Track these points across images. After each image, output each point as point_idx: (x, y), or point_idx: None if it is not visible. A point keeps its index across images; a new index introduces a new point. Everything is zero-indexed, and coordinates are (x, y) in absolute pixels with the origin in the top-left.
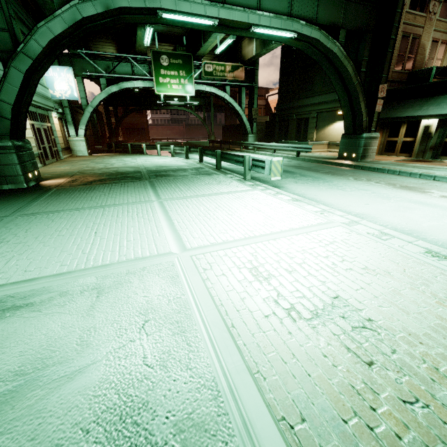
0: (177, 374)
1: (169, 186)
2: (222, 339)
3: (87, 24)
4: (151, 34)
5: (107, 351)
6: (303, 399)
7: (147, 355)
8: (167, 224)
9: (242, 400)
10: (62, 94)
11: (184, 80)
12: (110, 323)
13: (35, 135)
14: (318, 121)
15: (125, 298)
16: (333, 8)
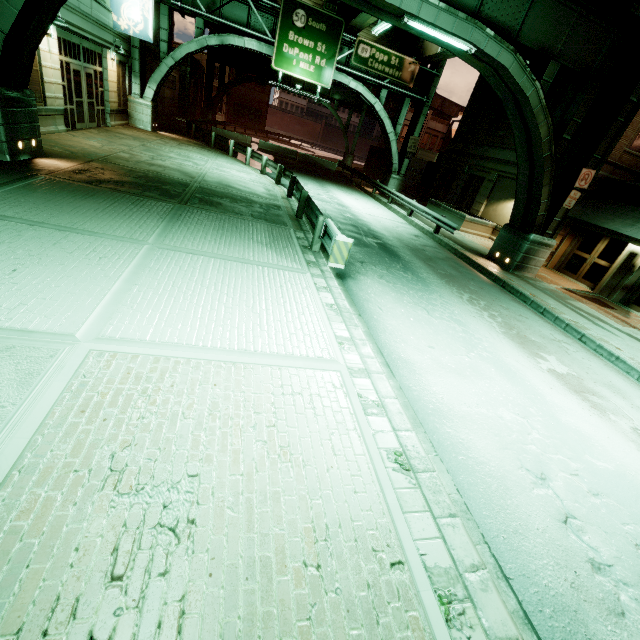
0: None
1: (197, 224)
2: None
3: None
4: None
5: None
6: None
7: None
8: (120, 289)
9: None
10: (130, 27)
11: (321, 60)
12: None
13: (68, 80)
14: (494, 189)
15: None
16: (553, 22)
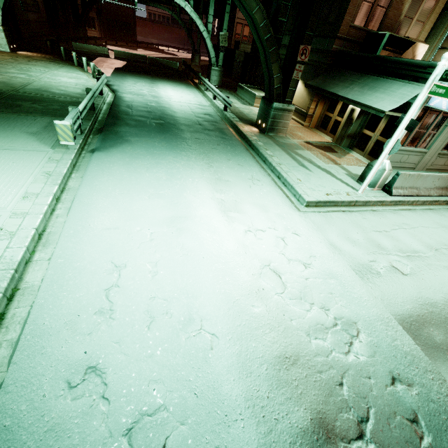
0: None
1: None
2: None
3: None
4: None
5: None
6: None
7: None
8: None
9: None
10: None
11: None
12: None
13: None
14: None
15: None
16: None
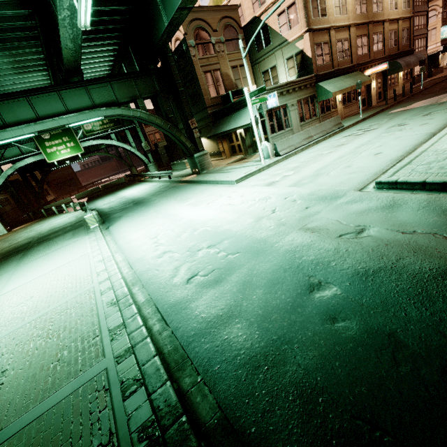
0: None
1: (36, 251)
2: None
3: None
4: None
5: None
6: None
7: None
8: (3, 285)
9: None
10: None
11: (70, 144)
12: None
13: None
14: None
15: None
16: (127, 88)
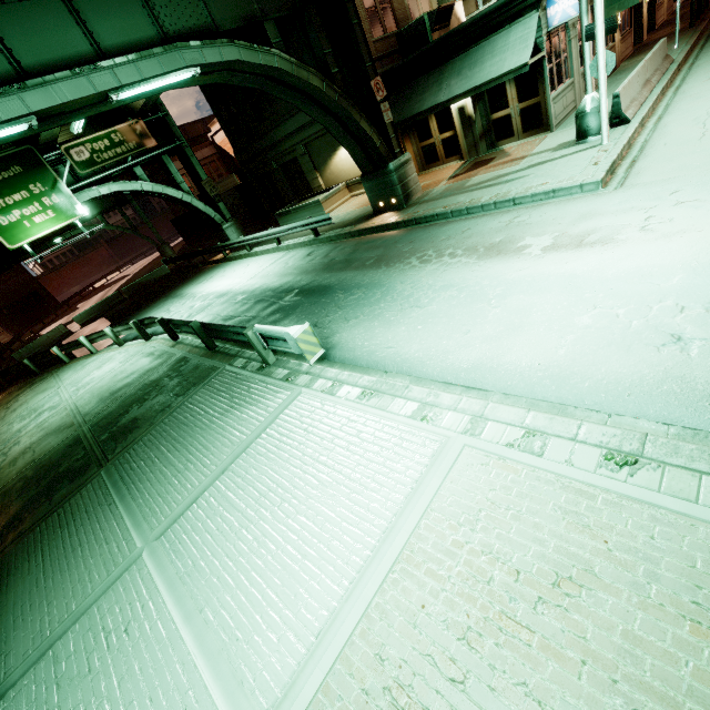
0: None
1: (150, 467)
2: None
3: None
4: None
5: None
6: None
7: None
8: (197, 637)
9: None
10: None
11: (50, 198)
12: None
13: None
14: (313, 158)
15: None
16: None
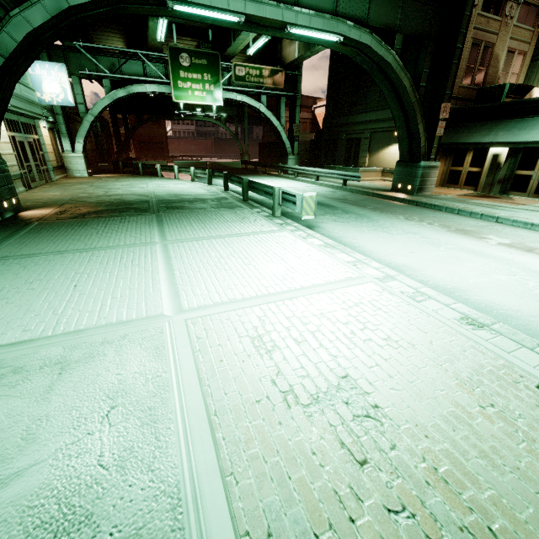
0: (135, 478)
1: (180, 222)
2: (199, 432)
3: (77, 14)
4: (169, 25)
5: (57, 448)
6: (276, 508)
7: (105, 453)
8: (167, 276)
9: (204, 511)
10: (53, 98)
11: (210, 86)
12: (67, 410)
13: (16, 150)
14: (371, 143)
15: (93, 376)
16: (388, 7)
